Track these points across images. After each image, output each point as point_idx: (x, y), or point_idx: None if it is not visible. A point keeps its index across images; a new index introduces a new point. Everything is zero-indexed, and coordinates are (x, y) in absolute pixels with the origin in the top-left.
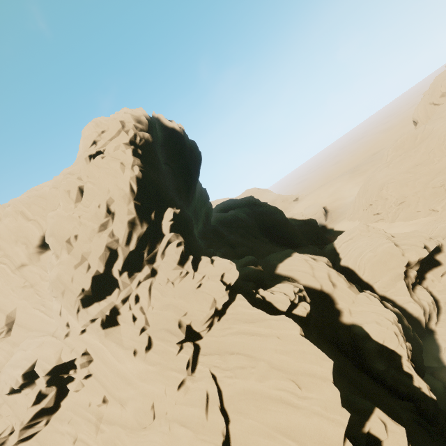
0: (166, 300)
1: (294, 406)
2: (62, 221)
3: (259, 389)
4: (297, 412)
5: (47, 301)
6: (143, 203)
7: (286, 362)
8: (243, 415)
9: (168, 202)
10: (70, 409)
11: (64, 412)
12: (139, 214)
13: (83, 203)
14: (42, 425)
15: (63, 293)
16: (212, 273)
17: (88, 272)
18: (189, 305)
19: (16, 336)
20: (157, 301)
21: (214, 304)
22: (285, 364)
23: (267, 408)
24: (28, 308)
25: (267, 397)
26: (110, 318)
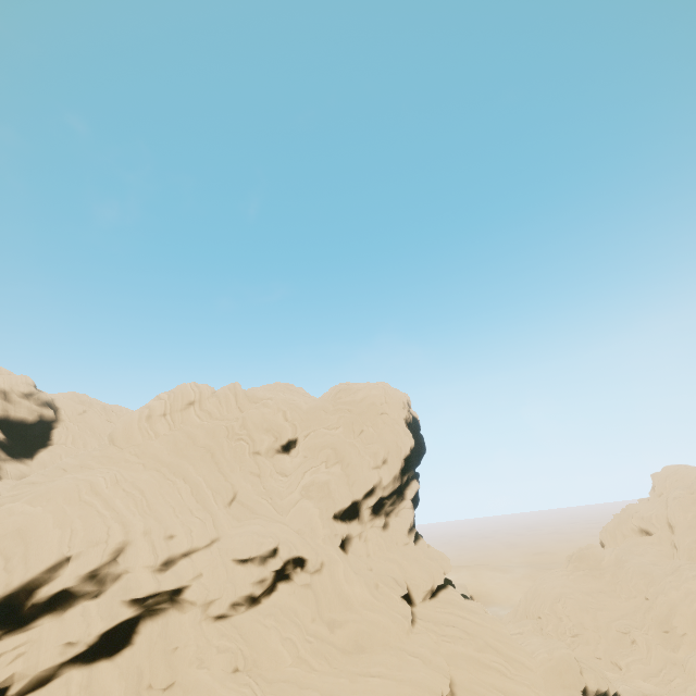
0: (390, 554)
1: (507, 677)
2: (345, 443)
3: (477, 657)
4: (510, 681)
5: (275, 496)
6: (404, 465)
7: (499, 646)
8: (463, 670)
9: (415, 475)
10: (279, 607)
11: (269, 608)
12: (399, 471)
13: (362, 439)
14: (242, 609)
15: (323, 497)
16: (430, 554)
17: (351, 492)
18: (411, 569)
19: (237, 511)
20: (381, 551)
21: (432, 580)
22: (499, 647)
23: (485, 672)
24: (251, 493)
25: (485, 664)
26: (341, 541)
